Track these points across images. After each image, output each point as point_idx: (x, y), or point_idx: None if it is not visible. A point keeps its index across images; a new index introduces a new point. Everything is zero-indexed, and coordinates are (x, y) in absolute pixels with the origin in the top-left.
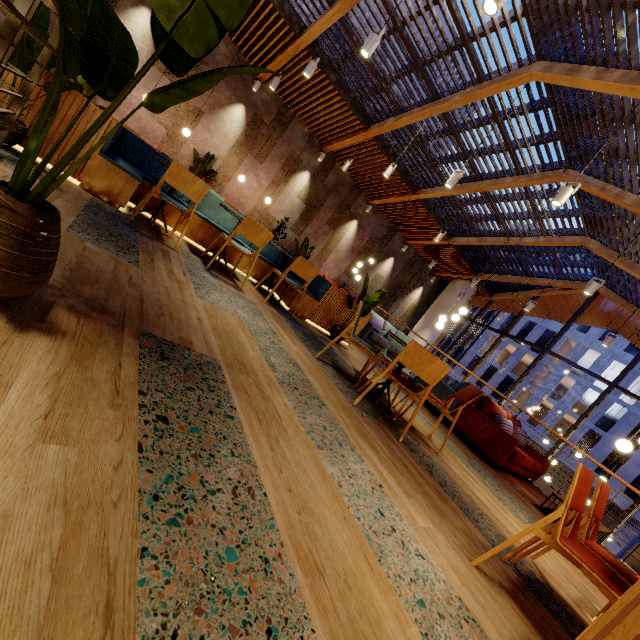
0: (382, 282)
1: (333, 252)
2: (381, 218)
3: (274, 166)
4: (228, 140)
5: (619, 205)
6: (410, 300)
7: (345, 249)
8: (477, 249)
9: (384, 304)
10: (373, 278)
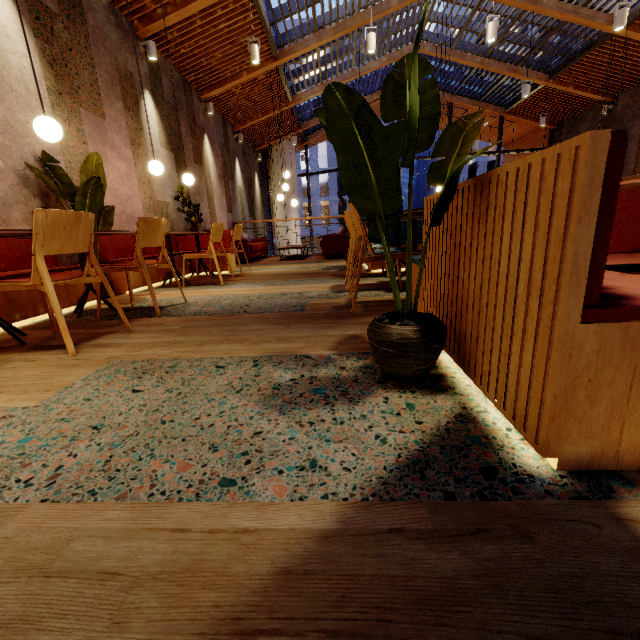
0: (243, 194)
1: (213, 196)
2: (214, 114)
3: (116, 110)
4: (35, 97)
5: (503, 3)
6: (257, 193)
7: (216, 182)
8: (313, 98)
9: (252, 215)
10: (239, 196)
